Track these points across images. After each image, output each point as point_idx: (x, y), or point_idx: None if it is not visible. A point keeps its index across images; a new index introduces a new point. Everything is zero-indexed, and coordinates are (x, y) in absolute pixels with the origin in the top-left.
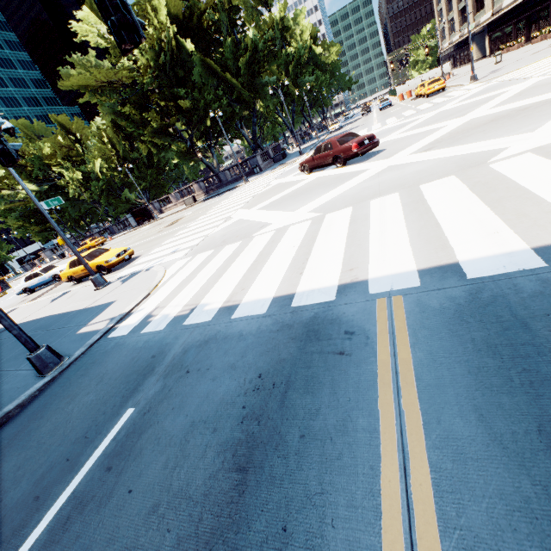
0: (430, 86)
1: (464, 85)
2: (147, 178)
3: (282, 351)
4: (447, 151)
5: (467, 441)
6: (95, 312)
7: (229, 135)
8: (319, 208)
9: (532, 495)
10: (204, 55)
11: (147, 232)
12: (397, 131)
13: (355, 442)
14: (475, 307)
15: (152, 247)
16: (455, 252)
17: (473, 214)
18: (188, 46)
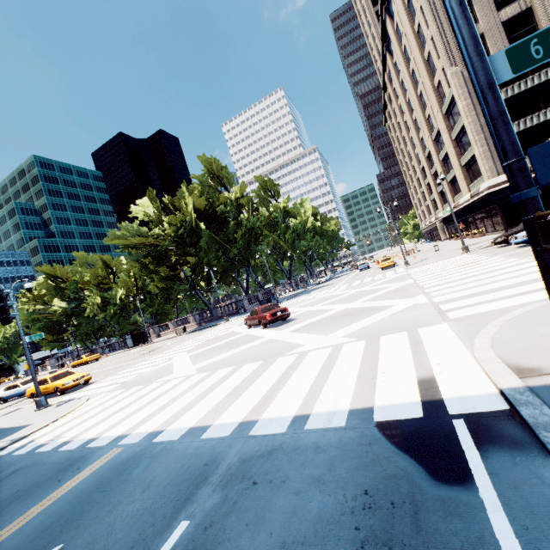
0: (382, 263)
1: (402, 266)
2: (156, 306)
3: (45, 476)
4: (295, 336)
5: (31, 526)
6: (13, 431)
7: (225, 281)
8: (203, 367)
9: (15, 547)
10: (216, 229)
11: (130, 355)
12: (325, 301)
13: (1, 527)
14: (128, 459)
15: (111, 374)
16: (175, 422)
17: (218, 396)
18: (201, 225)
